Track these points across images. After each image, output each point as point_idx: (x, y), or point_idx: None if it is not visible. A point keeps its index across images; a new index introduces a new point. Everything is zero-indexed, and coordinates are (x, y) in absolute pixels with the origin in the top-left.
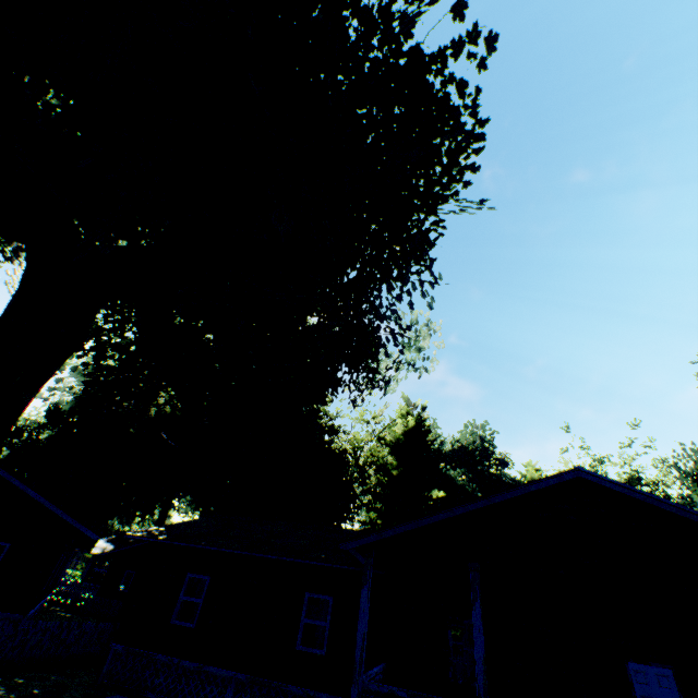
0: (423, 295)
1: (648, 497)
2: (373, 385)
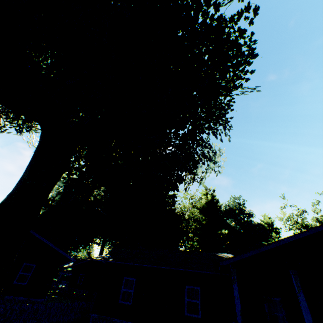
0: (225, 135)
1: None
2: (195, 180)
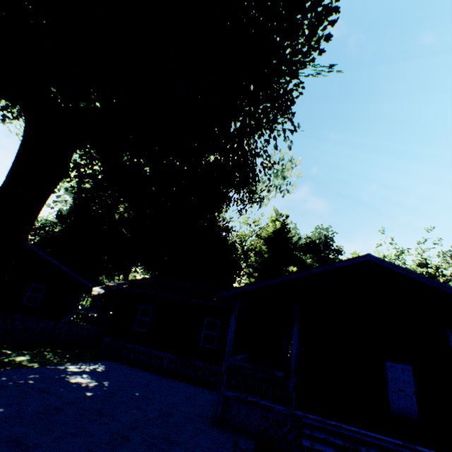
0: (285, 139)
1: (409, 273)
2: (252, 201)
